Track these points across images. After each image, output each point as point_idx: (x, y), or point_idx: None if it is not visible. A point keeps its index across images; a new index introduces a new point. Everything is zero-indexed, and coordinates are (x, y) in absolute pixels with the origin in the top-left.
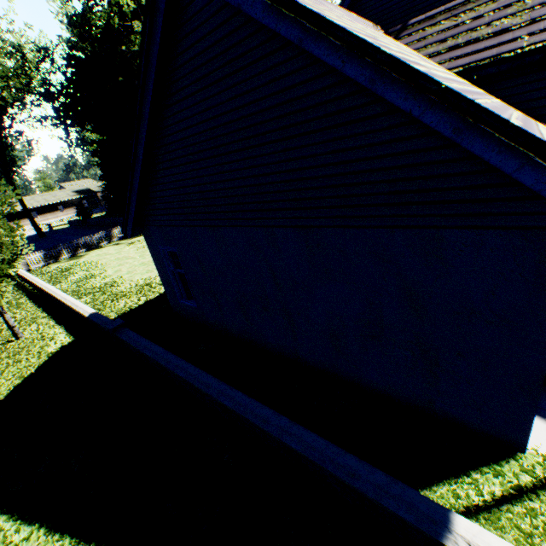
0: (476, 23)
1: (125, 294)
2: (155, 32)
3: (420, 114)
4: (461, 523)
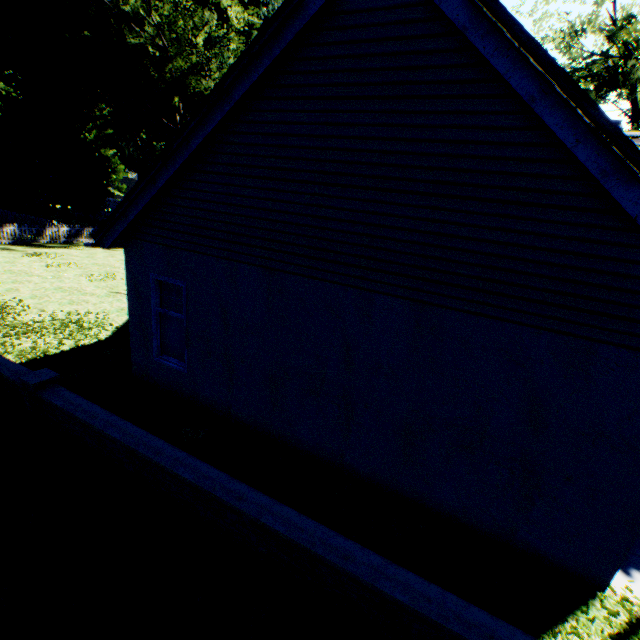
0: None
1: (33, 329)
2: (311, 2)
3: None
4: None
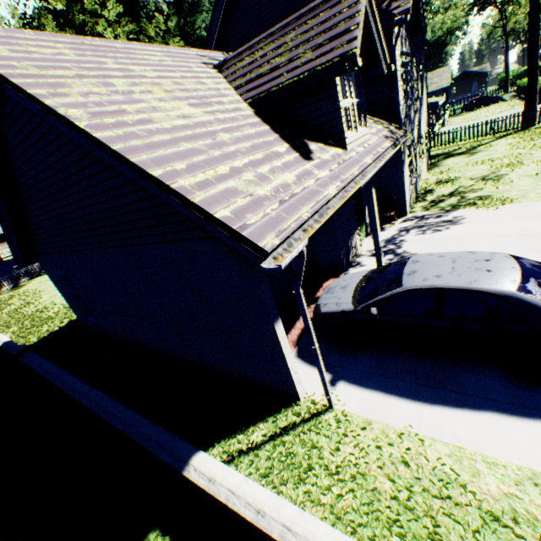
0: (263, 60)
1: (52, 318)
2: None
3: (119, 166)
4: (199, 457)
